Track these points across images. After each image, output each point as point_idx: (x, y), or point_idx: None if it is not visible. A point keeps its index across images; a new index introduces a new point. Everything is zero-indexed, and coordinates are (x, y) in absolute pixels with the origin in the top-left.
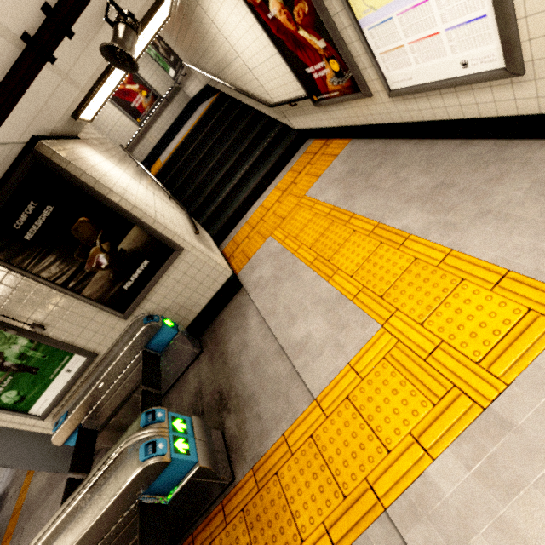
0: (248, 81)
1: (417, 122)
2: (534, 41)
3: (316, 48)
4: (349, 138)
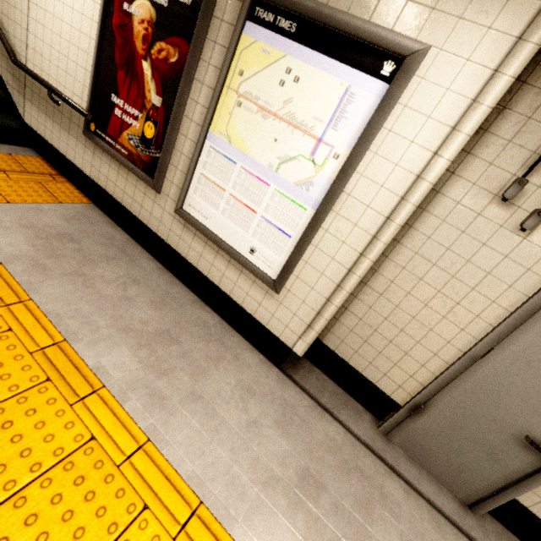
0: (10, 2)
1: (179, 253)
2: (299, 280)
3: (146, 96)
4: (91, 200)
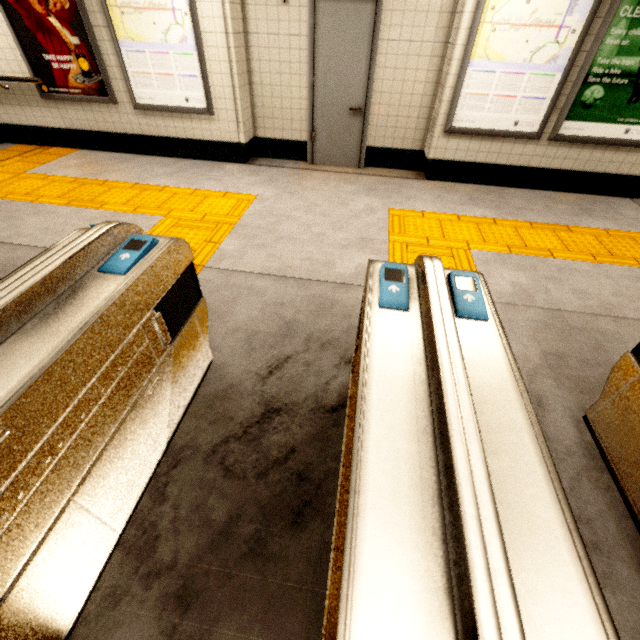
0: None
1: (154, 136)
2: (217, 99)
3: (66, 42)
4: (77, 149)
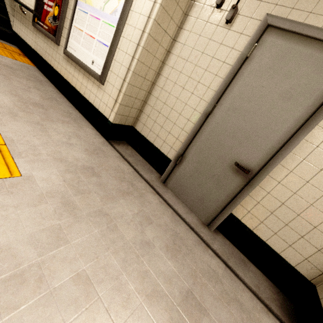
0: None
1: (65, 79)
2: (112, 73)
3: None
4: (36, 65)
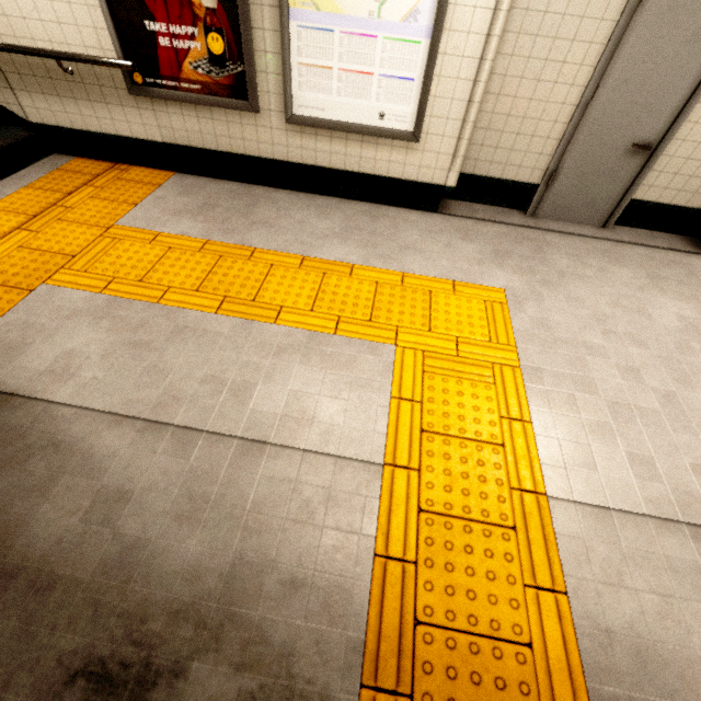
0: None
1: (307, 165)
2: (433, 118)
3: (192, 1)
4: (171, 170)
